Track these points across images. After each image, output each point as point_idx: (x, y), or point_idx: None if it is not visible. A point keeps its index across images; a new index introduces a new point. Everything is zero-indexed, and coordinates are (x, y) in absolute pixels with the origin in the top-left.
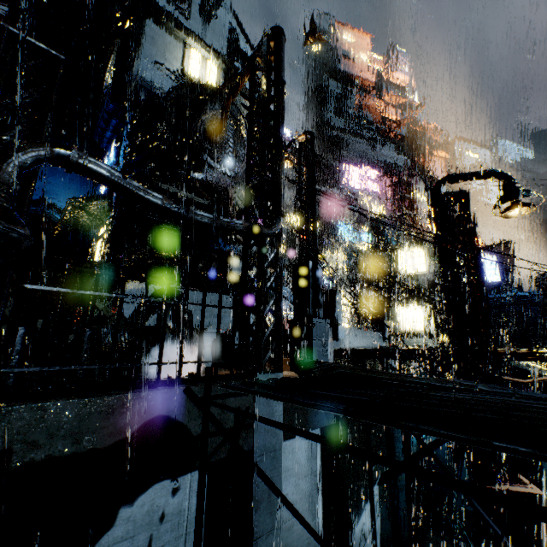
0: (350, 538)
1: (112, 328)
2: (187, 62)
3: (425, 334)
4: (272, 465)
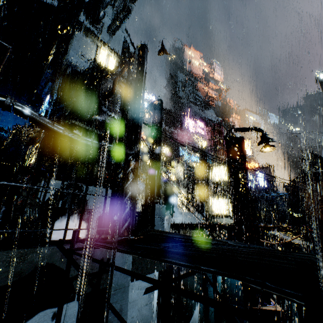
0: None
1: (30, 208)
2: (98, 56)
3: (227, 216)
4: (122, 297)
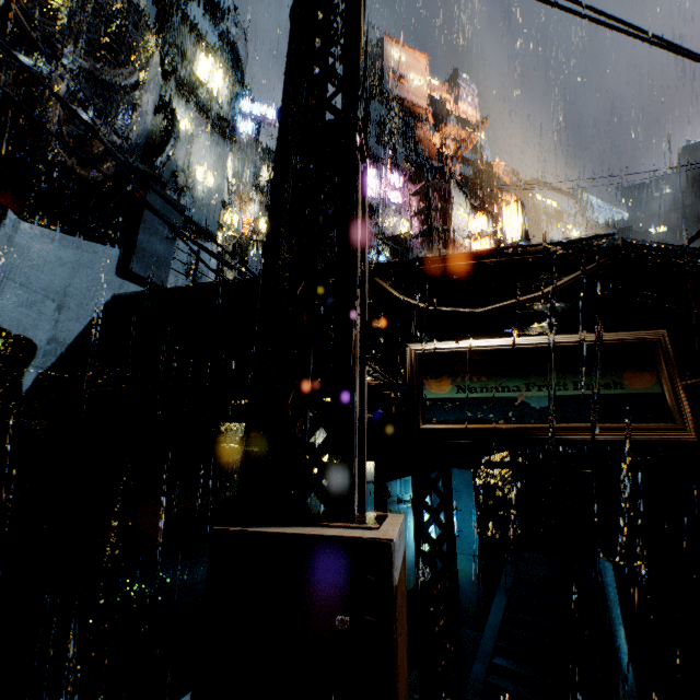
0: None
1: None
2: None
3: None
4: None
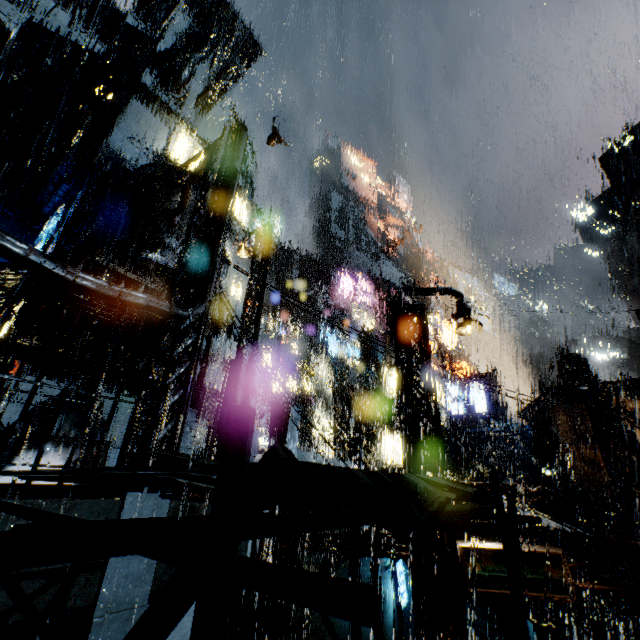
0: None
1: None
2: (171, 146)
3: None
4: (121, 632)
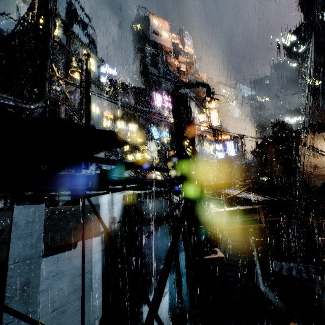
0: (141, 310)
1: None
2: None
3: None
4: (28, 269)
